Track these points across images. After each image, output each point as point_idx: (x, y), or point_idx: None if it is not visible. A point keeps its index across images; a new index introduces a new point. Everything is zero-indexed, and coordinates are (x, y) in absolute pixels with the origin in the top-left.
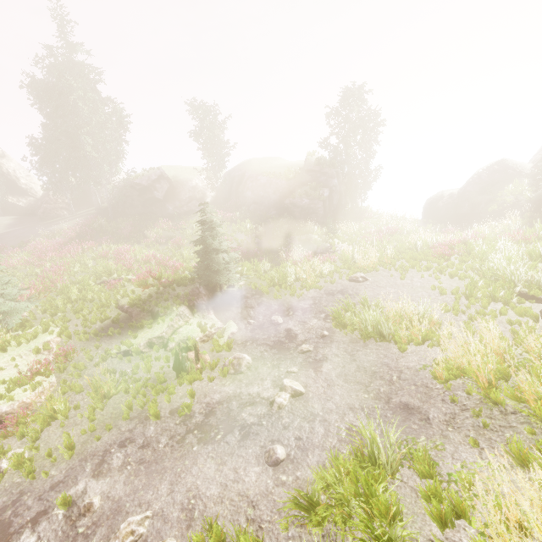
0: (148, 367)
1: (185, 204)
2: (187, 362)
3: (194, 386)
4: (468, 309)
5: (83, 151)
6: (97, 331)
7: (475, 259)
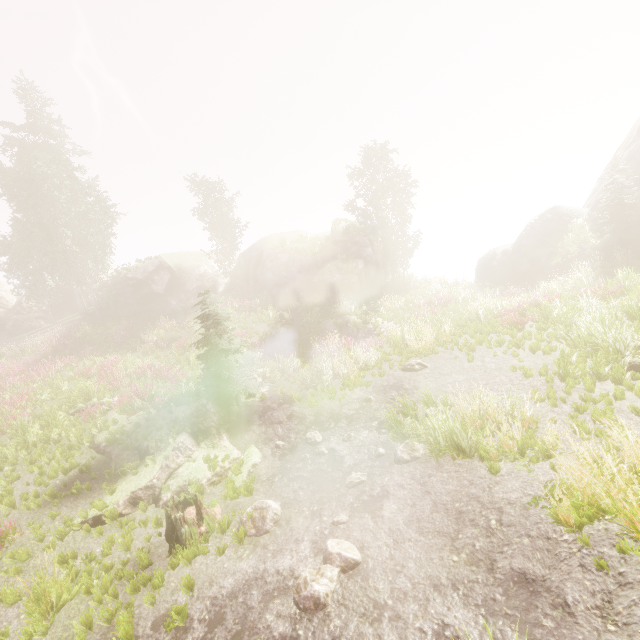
0: (127, 540)
1: (193, 296)
2: (184, 527)
3: (195, 566)
4: (568, 395)
5: (61, 246)
6: (56, 490)
7: (557, 325)
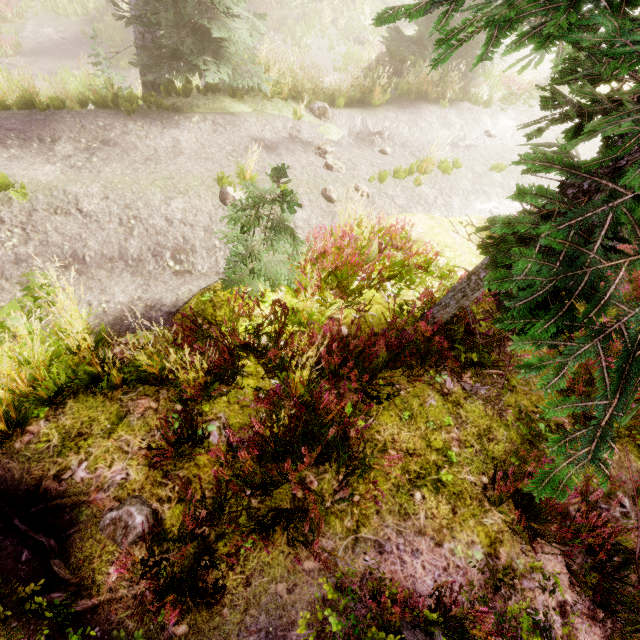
0: None
1: None
2: None
3: None
4: None
5: None
6: None
7: None
